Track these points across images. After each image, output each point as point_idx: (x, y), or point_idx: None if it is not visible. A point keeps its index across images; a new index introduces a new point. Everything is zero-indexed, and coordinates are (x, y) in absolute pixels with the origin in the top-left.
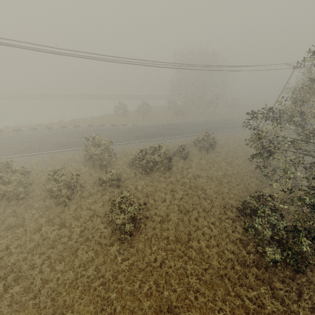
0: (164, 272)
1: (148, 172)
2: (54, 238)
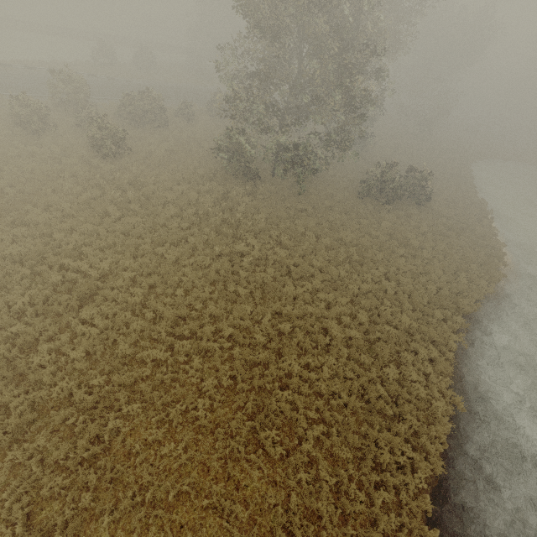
0: (143, 176)
1: (139, 125)
2: (34, 153)
